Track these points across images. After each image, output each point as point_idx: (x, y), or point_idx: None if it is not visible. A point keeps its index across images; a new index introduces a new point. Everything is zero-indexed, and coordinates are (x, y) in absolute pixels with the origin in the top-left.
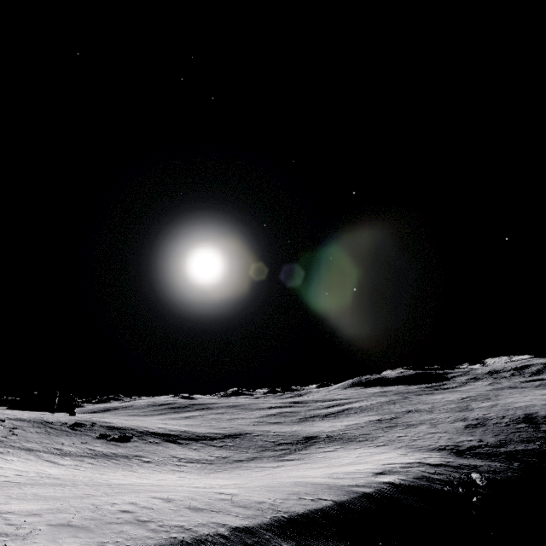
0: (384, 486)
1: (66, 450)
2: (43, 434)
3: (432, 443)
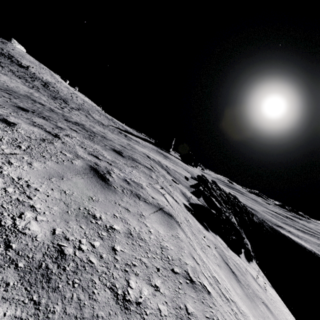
0: (286, 235)
1: None
2: None
3: None
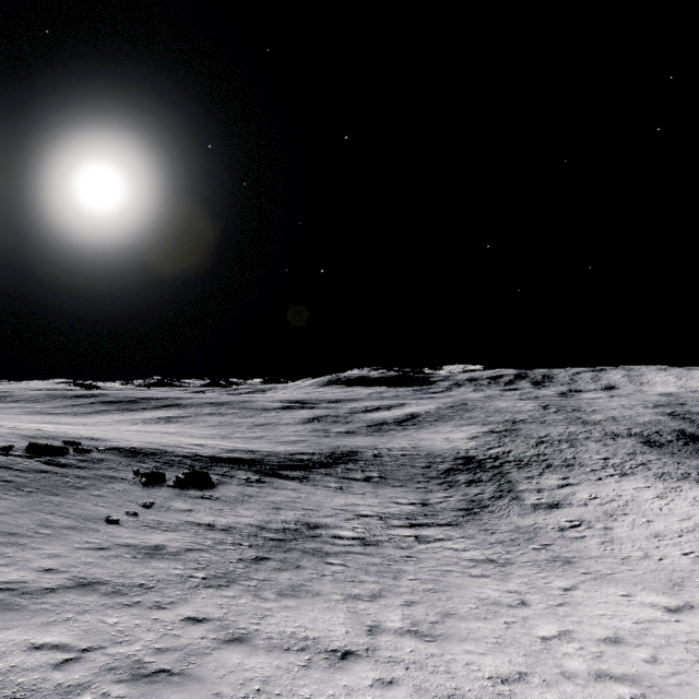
0: None
1: (168, 546)
2: (5, 494)
3: (678, 470)
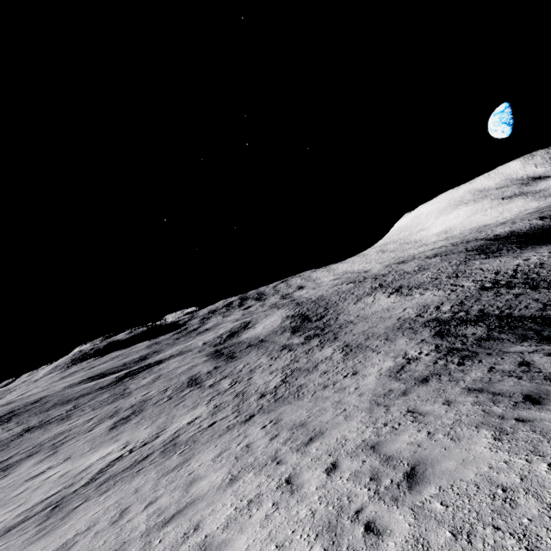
0: None
1: None
2: None
3: None
